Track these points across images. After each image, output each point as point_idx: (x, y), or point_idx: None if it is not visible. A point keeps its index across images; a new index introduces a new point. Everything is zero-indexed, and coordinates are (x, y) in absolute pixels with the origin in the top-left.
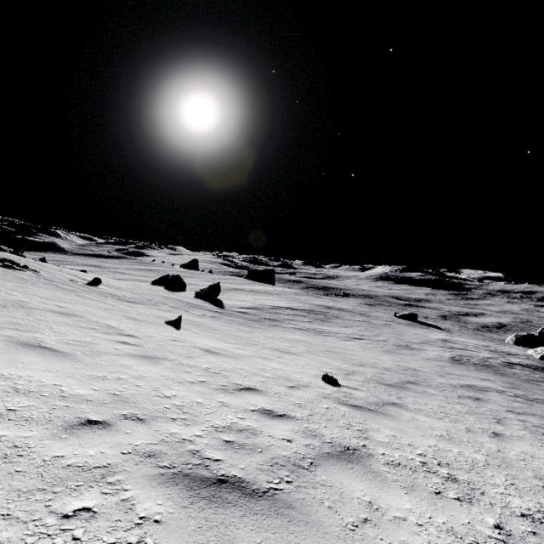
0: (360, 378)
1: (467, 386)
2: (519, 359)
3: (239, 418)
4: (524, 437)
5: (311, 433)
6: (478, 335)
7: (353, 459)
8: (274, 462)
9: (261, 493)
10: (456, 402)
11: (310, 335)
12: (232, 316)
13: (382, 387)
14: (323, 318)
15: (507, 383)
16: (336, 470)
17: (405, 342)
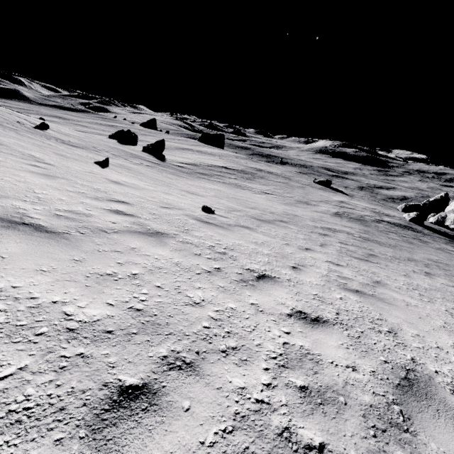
0: (240, 214)
1: (327, 228)
2: (391, 219)
3: (86, 210)
4: (329, 253)
5: (140, 223)
6: (374, 201)
7: (155, 236)
8: (84, 227)
9: (51, 232)
10: (304, 234)
11: (229, 187)
12: (167, 168)
13: (252, 220)
14: (249, 177)
15: (363, 231)
16: (131, 236)
17: (306, 200)
